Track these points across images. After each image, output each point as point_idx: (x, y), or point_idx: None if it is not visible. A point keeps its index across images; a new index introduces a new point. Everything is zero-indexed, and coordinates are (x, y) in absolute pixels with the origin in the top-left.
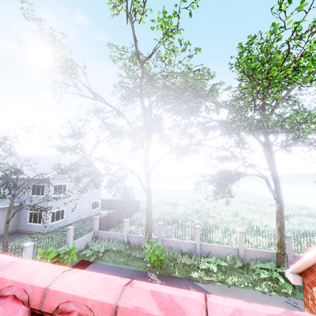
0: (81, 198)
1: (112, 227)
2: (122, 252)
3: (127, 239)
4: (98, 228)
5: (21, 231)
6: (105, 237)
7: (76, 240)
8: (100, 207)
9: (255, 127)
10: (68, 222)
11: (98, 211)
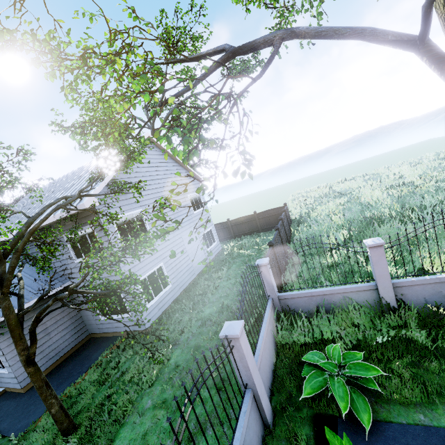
0: (181, 233)
1: (285, 271)
2: (422, 345)
3: (393, 297)
4: (276, 288)
5: (98, 335)
6: (311, 307)
7: (257, 355)
8: (218, 240)
9: None
10: (180, 287)
11: (217, 248)
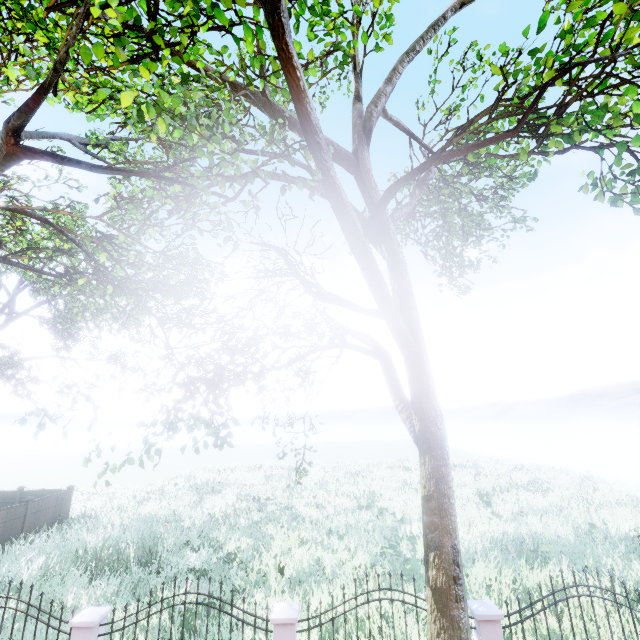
0: None
1: None
2: None
3: None
4: None
5: None
6: None
7: None
8: None
9: (272, 61)
10: None
11: None
